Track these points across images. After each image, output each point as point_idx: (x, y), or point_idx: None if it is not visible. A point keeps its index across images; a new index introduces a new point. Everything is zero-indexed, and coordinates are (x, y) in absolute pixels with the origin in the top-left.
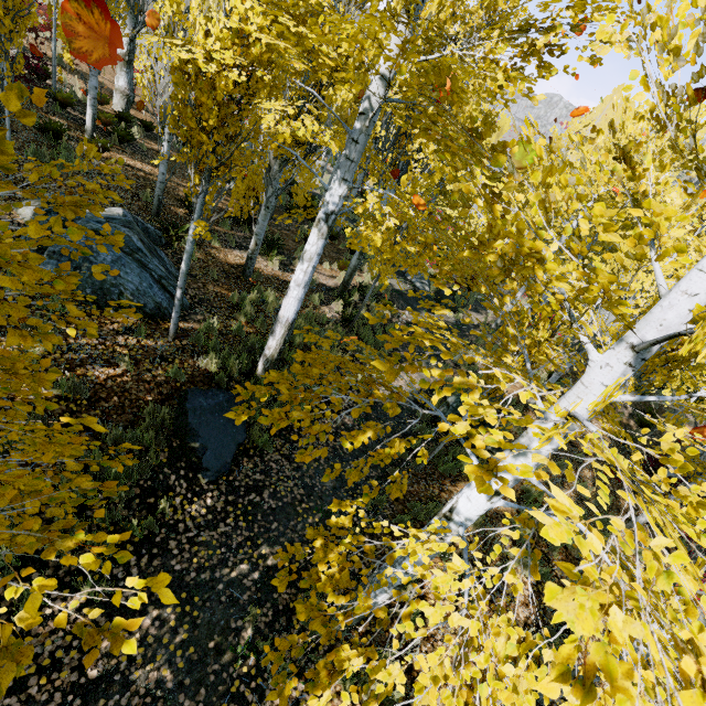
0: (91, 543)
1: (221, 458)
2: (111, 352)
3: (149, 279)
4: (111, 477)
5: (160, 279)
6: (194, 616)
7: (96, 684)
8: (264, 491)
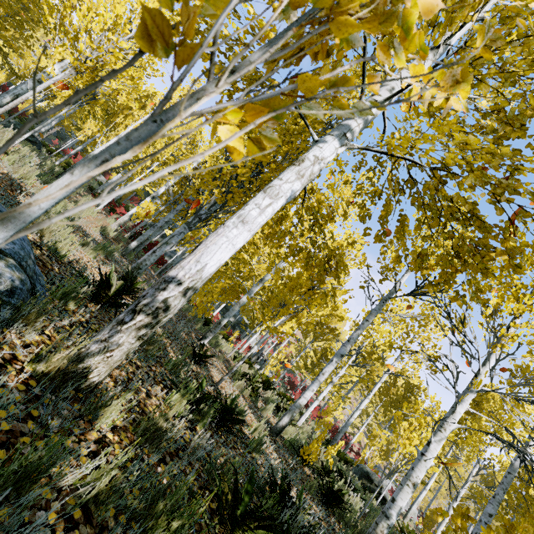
0: None
1: None
2: None
3: None
4: None
5: None
6: None
7: None
8: None
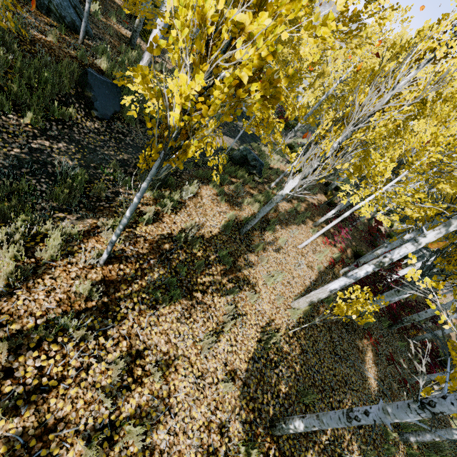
0: (32, 103)
1: (105, 110)
2: (43, 30)
3: (68, 2)
4: (44, 78)
5: (75, 7)
6: (85, 154)
7: (35, 149)
8: (127, 137)
